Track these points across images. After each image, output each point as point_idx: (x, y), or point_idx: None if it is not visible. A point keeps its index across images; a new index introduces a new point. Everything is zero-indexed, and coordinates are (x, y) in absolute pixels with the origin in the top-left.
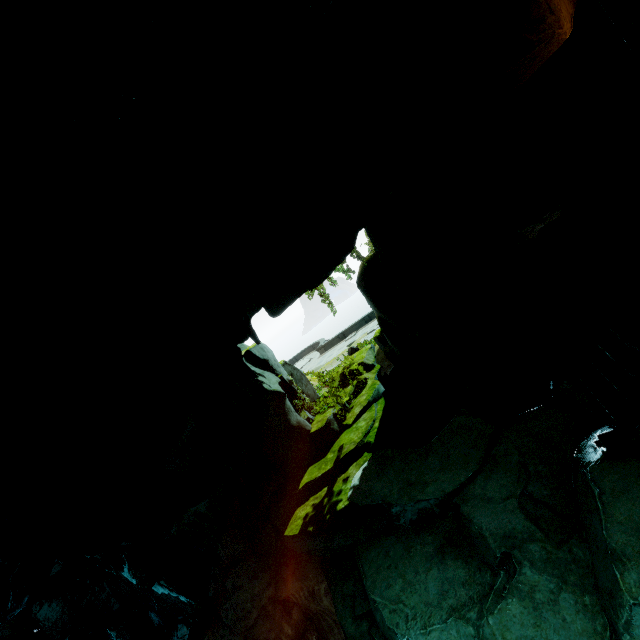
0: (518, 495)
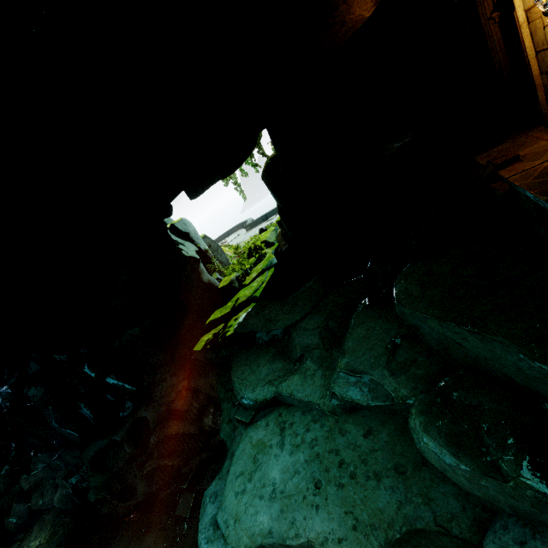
0: (321, 327)
